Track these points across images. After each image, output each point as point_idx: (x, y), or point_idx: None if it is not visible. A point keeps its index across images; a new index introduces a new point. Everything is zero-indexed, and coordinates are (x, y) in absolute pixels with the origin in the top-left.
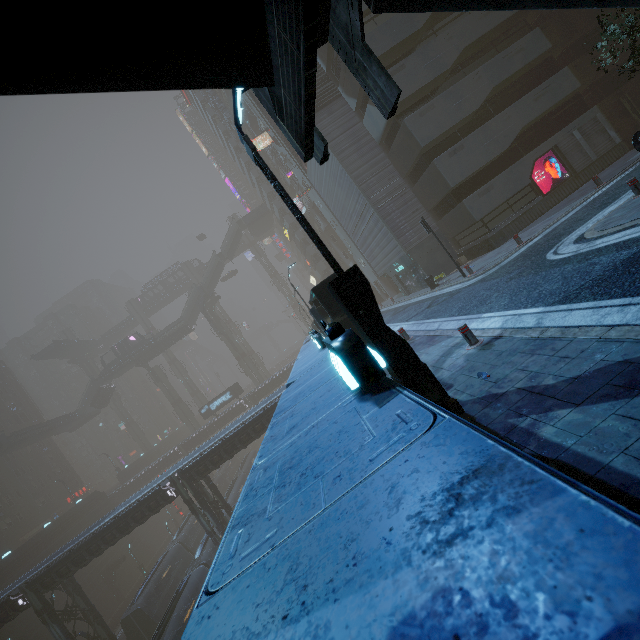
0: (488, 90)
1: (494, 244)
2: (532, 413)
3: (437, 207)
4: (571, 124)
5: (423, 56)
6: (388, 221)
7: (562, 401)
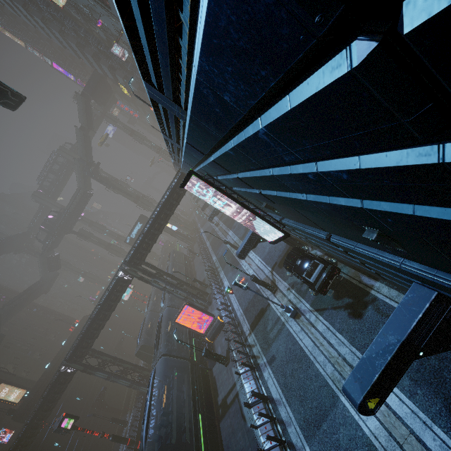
0: None
1: None
2: None
3: None
4: None
5: None
6: None
7: None
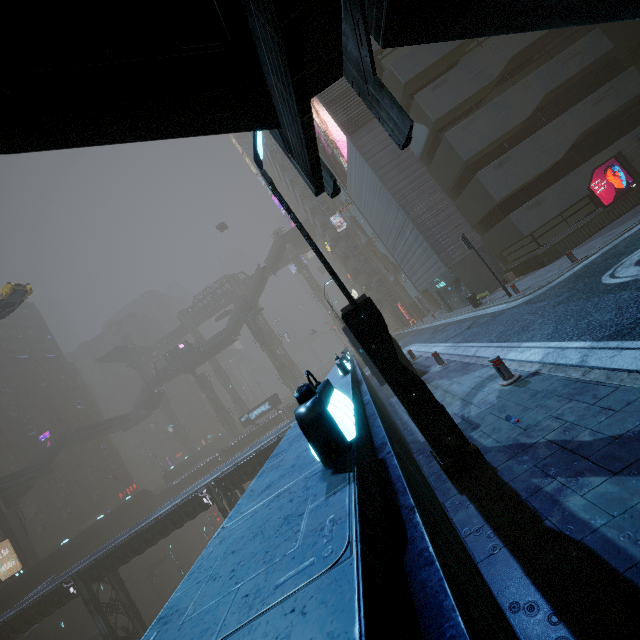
0: (539, 98)
1: (545, 261)
2: (560, 475)
3: (482, 221)
4: (638, 128)
5: (466, 69)
6: (428, 236)
7: (597, 465)
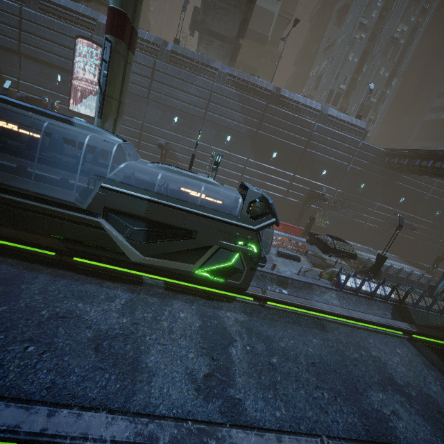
0: None
1: None
2: None
3: None
4: None
5: None
6: None
7: None
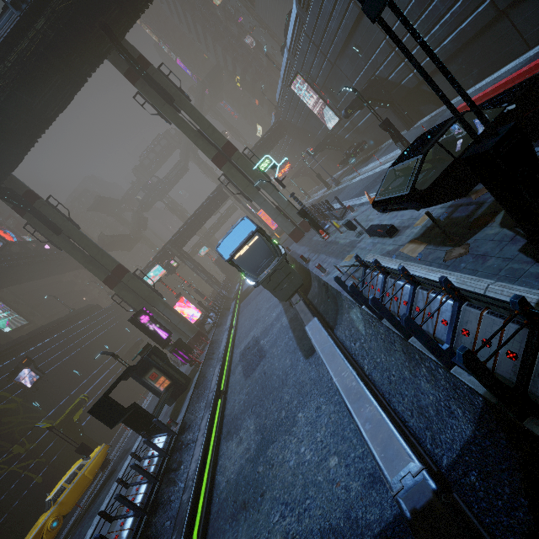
0: None
1: None
2: None
3: None
4: None
5: None
6: None
7: None
